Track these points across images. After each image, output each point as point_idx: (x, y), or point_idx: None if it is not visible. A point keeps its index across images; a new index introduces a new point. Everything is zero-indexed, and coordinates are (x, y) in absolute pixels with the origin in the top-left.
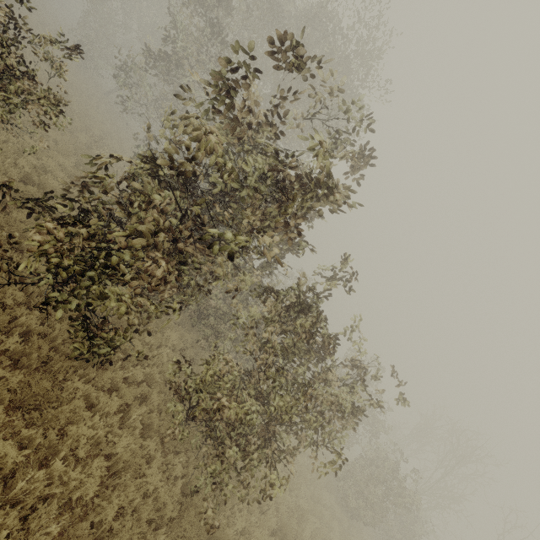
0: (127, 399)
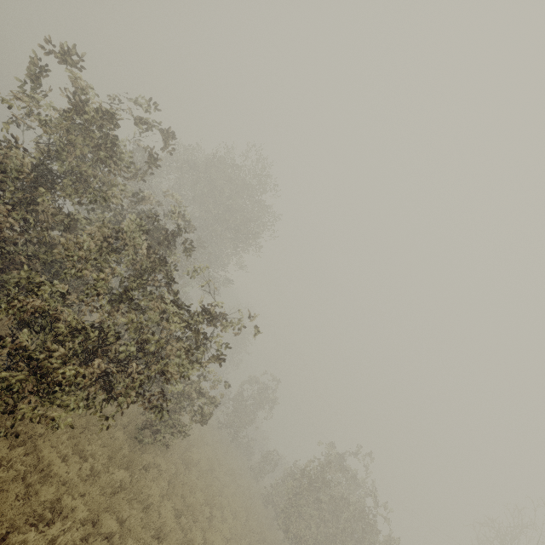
0: None
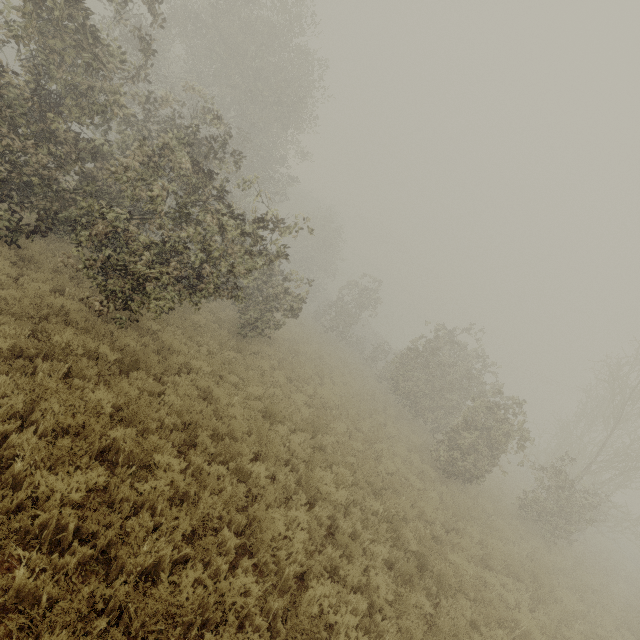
0: (64, 283)
